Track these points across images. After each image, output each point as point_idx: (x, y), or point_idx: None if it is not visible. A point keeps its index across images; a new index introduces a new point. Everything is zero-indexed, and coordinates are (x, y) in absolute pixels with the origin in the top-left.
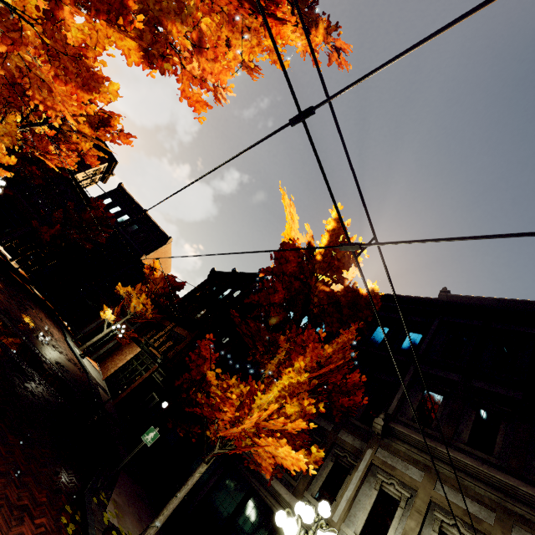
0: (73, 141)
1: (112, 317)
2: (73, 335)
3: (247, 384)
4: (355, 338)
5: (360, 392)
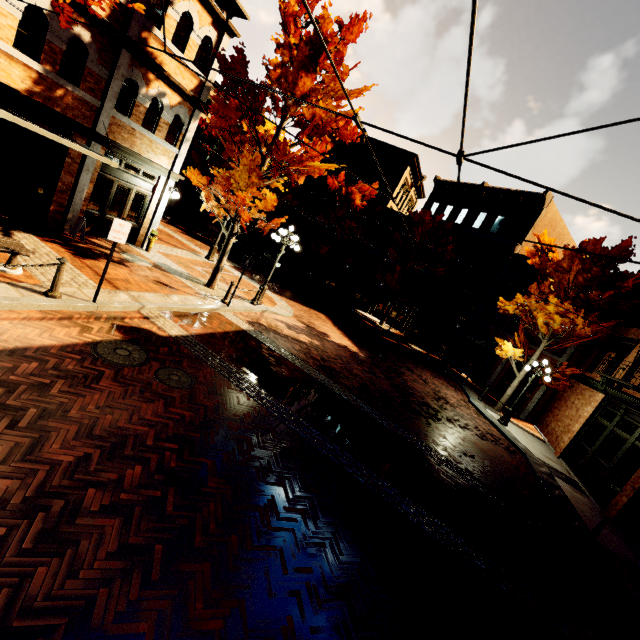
0: (308, 119)
1: (516, 352)
2: (479, 389)
3: None
4: None
5: None
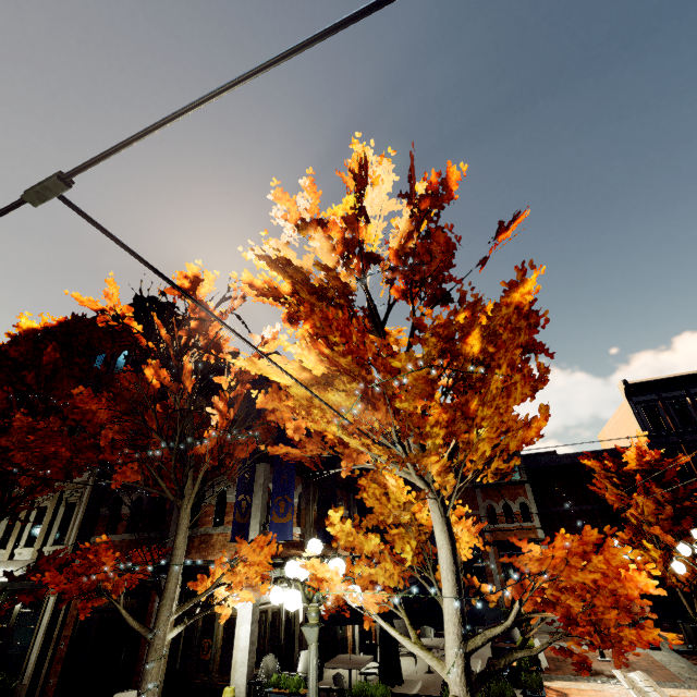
0: None
1: None
2: None
3: None
4: None
5: None
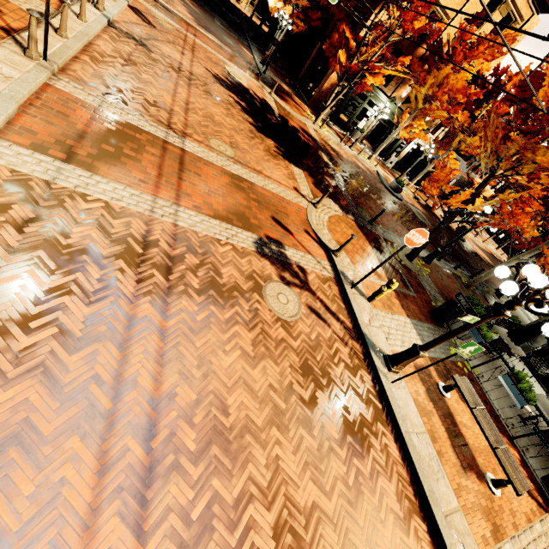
0: None
1: None
2: None
3: None
4: None
5: None
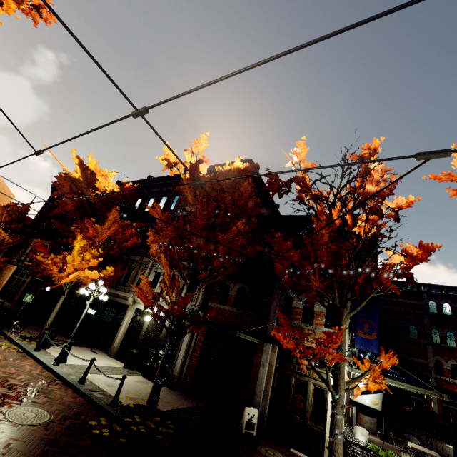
0: None
1: None
2: None
3: (61, 255)
4: (124, 214)
5: (135, 237)
